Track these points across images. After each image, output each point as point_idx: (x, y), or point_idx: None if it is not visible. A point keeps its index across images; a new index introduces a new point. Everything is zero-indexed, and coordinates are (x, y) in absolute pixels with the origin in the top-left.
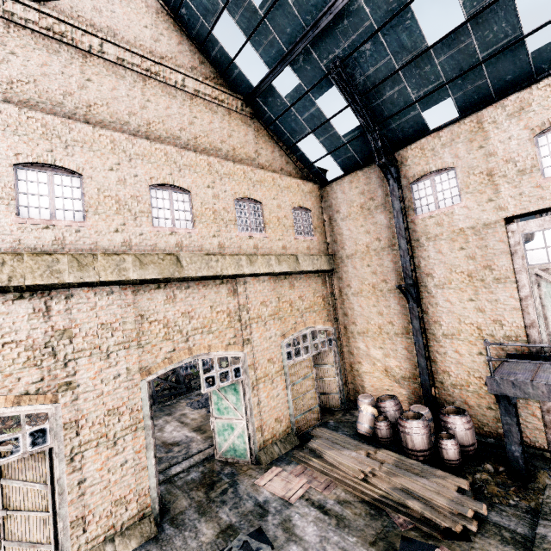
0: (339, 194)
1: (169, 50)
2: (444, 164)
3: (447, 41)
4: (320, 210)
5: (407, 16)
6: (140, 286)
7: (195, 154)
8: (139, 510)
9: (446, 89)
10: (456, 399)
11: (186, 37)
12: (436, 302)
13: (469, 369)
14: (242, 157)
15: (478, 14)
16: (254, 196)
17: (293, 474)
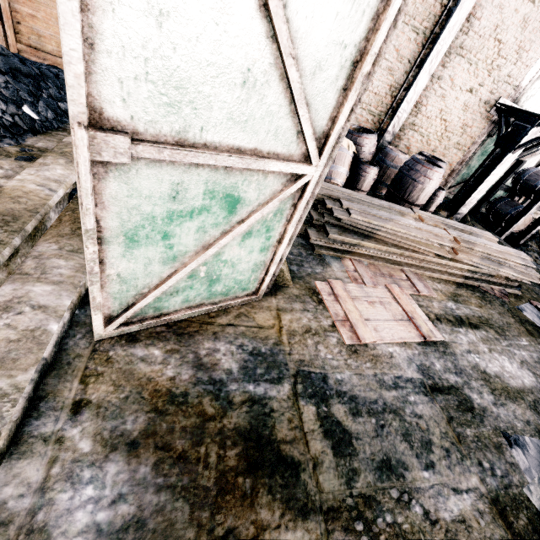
0: None
1: None
2: None
3: None
4: None
5: None
6: None
7: None
8: None
9: None
10: (403, 142)
11: None
12: None
13: (444, 108)
14: None
15: None
16: None
17: (371, 285)
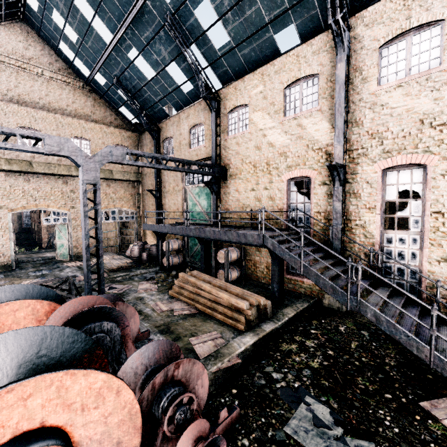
0: (144, 140)
1: (34, 54)
2: (171, 134)
3: (155, 80)
4: (136, 148)
5: (135, 66)
6: (10, 173)
7: (46, 112)
8: (5, 261)
9: (166, 99)
10: None
11: (47, 46)
12: (165, 200)
13: None
14: (81, 114)
15: (158, 74)
16: (85, 137)
17: (81, 262)
